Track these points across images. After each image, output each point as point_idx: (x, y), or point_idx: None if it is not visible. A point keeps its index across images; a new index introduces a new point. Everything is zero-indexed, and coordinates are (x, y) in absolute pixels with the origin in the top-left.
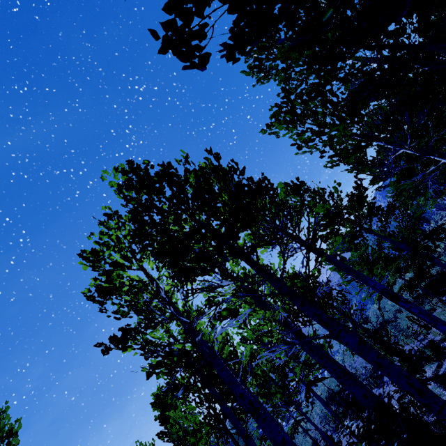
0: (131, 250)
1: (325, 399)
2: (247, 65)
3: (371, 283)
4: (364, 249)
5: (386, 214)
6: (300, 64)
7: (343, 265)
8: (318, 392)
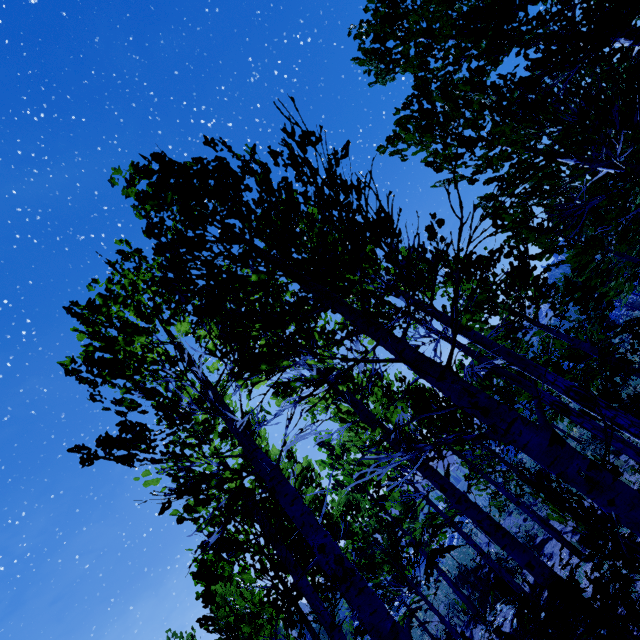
0: (154, 304)
1: (454, 580)
2: (362, 50)
3: (548, 377)
4: (525, 352)
5: (562, 296)
6: (444, 46)
7: (502, 349)
8: (444, 569)
